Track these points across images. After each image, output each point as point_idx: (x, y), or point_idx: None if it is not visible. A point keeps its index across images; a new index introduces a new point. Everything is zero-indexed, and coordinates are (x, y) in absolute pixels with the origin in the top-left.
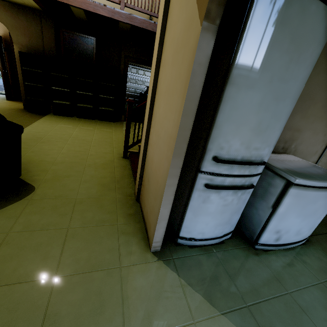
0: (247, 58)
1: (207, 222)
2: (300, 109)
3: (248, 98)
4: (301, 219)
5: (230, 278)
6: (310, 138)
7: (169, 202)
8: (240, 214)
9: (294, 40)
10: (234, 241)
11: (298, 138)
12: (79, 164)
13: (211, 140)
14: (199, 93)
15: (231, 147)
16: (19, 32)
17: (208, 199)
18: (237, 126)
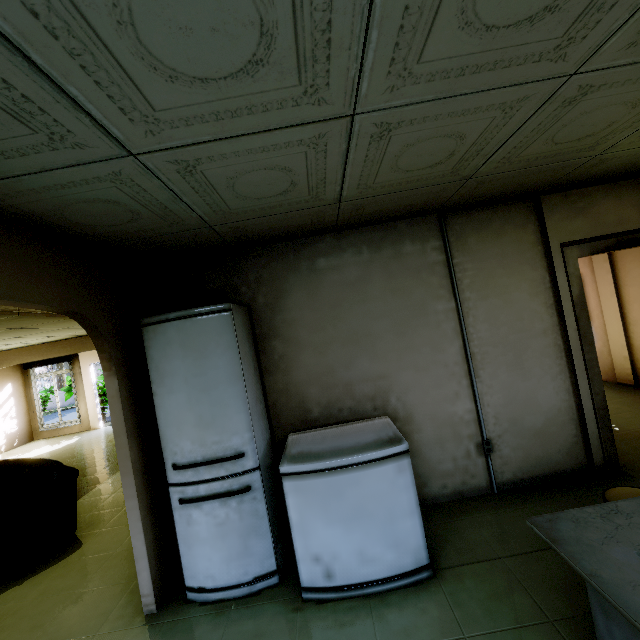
0: (157, 374)
1: (208, 555)
2: (358, 352)
3: (174, 401)
4: (342, 528)
5: None
6: (420, 379)
7: (139, 530)
8: (269, 537)
9: (186, 347)
10: (279, 590)
11: (392, 387)
12: None
13: (163, 448)
14: (122, 416)
15: (184, 450)
16: None
17: (191, 519)
18: (178, 427)
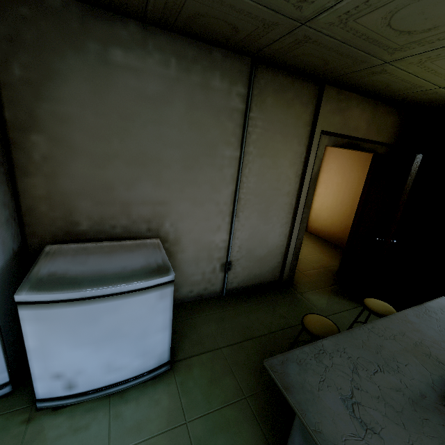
0: None
1: None
2: (143, 175)
3: None
4: (91, 349)
5: None
6: (194, 211)
7: None
8: None
9: None
10: (9, 400)
11: (169, 214)
12: None
13: None
14: None
15: None
16: None
17: None
18: None
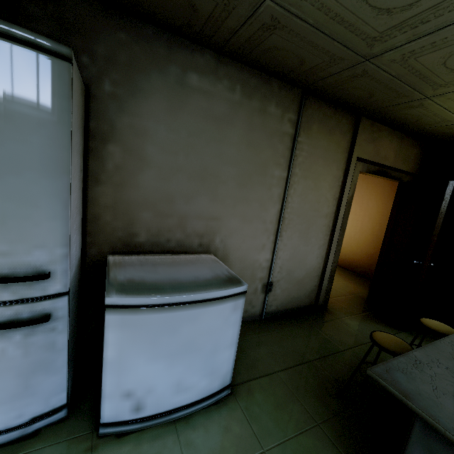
0: None
1: None
2: (201, 189)
3: None
4: (166, 363)
5: None
6: (243, 228)
7: None
8: (64, 371)
9: None
10: (65, 426)
11: (220, 229)
12: None
13: None
14: None
15: None
16: None
17: None
18: None
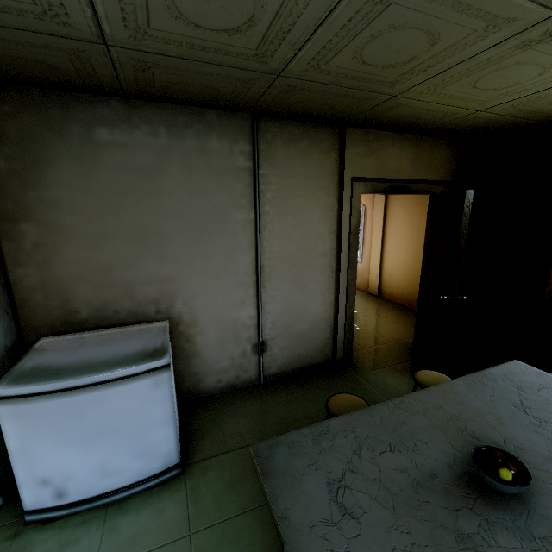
0: None
1: None
2: (144, 251)
3: None
4: (79, 448)
5: None
6: (210, 285)
7: None
8: None
9: None
10: None
11: (180, 291)
12: None
13: None
14: None
15: None
16: None
17: None
18: None
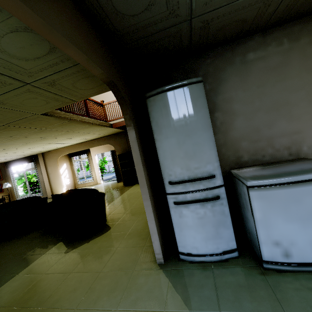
0: (156, 127)
1: (193, 235)
2: (278, 116)
3: (168, 143)
4: (299, 224)
5: (215, 289)
6: None
7: (152, 218)
8: (231, 228)
9: (175, 108)
10: (240, 260)
11: (304, 139)
12: (139, 212)
13: (162, 172)
14: (138, 153)
15: (176, 173)
16: (118, 145)
17: (182, 214)
18: (172, 159)
